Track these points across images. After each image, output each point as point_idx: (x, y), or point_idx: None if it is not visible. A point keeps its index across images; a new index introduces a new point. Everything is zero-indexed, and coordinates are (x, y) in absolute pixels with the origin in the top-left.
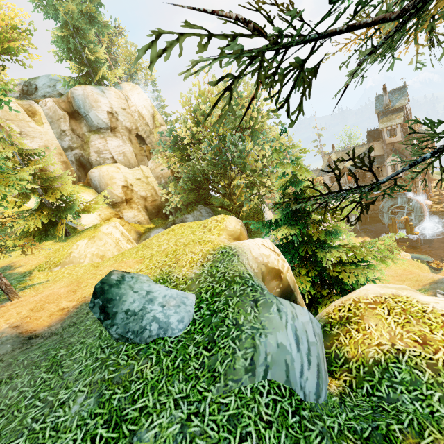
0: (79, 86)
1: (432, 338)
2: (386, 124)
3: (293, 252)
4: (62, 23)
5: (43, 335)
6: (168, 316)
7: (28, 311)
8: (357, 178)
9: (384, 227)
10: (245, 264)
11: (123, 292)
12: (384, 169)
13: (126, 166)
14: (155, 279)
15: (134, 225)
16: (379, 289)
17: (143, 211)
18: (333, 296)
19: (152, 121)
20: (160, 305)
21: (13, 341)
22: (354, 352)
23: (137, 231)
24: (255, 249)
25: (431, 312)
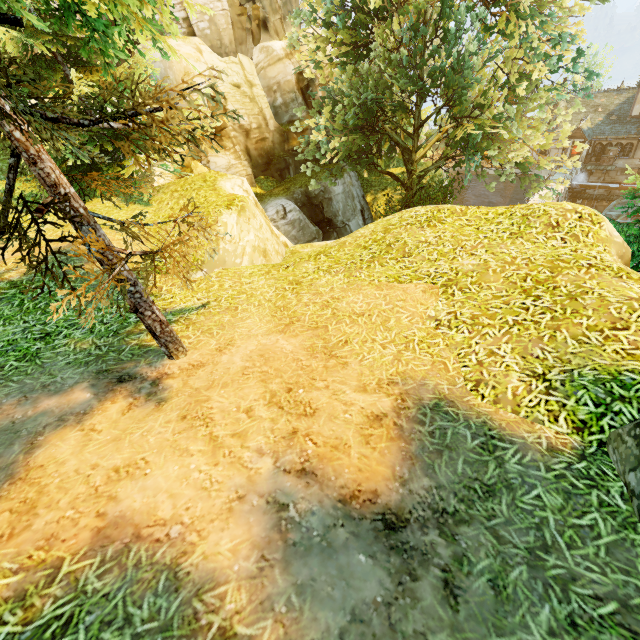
0: None
1: None
2: None
3: None
4: None
5: (415, 515)
6: None
7: (272, 411)
8: None
9: None
10: None
11: None
12: None
13: (213, 48)
14: (594, 367)
15: None
16: None
17: (245, 159)
18: None
19: None
20: None
21: (354, 537)
22: None
23: None
24: None
25: None
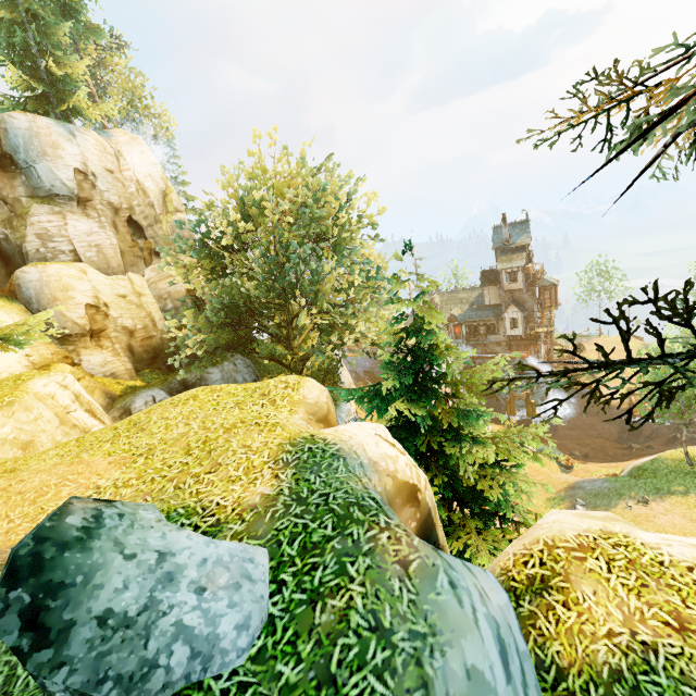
0: (22, 112)
1: (690, 616)
2: (505, 265)
3: (409, 445)
4: (2, 0)
5: None
6: (213, 617)
7: None
8: (660, 336)
9: (499, 404)
10: (361, 477)
11: (98, 561)
12: (501, 324)
13: (100, 270)
14: (163, 508)
15: (101, 380)
16: (578, 521)
17: (125, 356)
18: (468, 521)
19: (162, 201)
20: (193, 589)
21: None
22: (571, 652)
23: (108, 391)
24: (371, 445)
25: (671, 565)
